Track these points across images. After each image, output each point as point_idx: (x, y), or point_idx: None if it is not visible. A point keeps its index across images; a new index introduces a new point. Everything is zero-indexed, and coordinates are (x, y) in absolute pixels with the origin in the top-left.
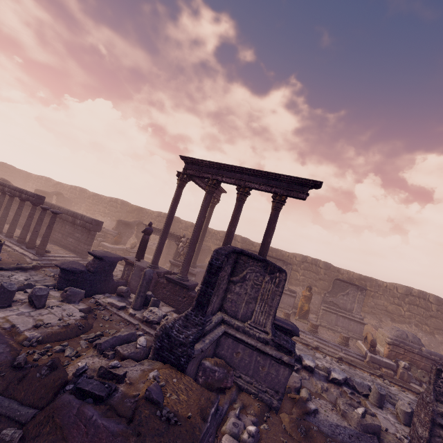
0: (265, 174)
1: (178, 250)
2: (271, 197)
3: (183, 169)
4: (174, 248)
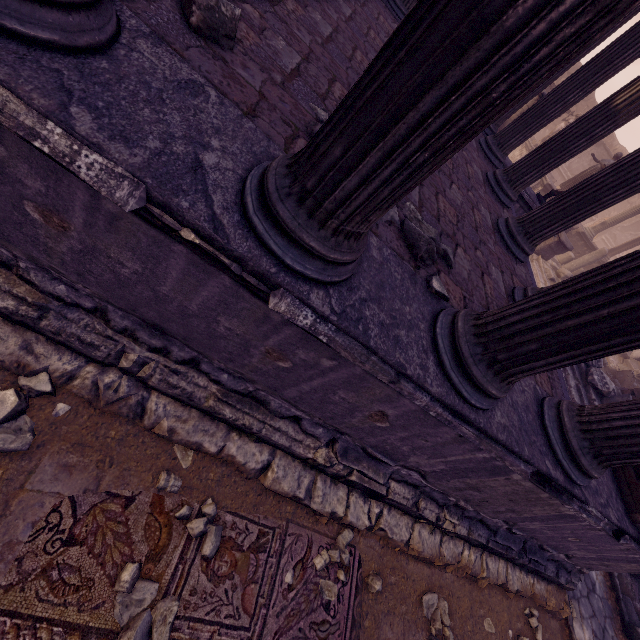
0: None
1: (552, 134)
2: None
3: None
4: None
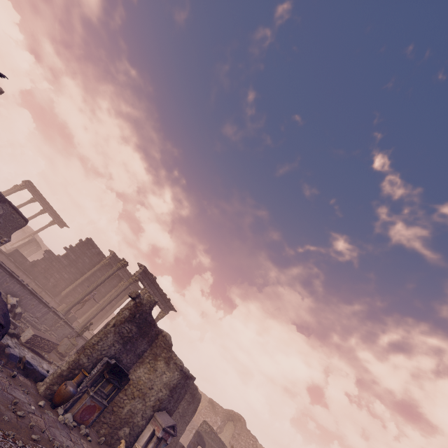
0: (56, 213)
1: None
2: (52, 221)
3: (26, 184)
4: None
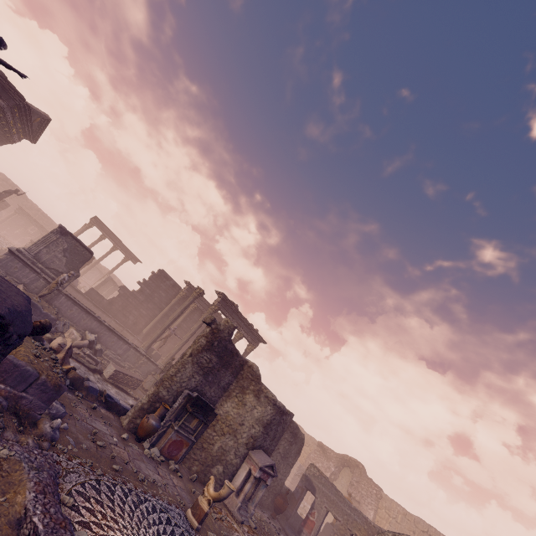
0: (128, 249)
1: None
2: (124, 258)
3: (93, 221)
4: (18, 222)
